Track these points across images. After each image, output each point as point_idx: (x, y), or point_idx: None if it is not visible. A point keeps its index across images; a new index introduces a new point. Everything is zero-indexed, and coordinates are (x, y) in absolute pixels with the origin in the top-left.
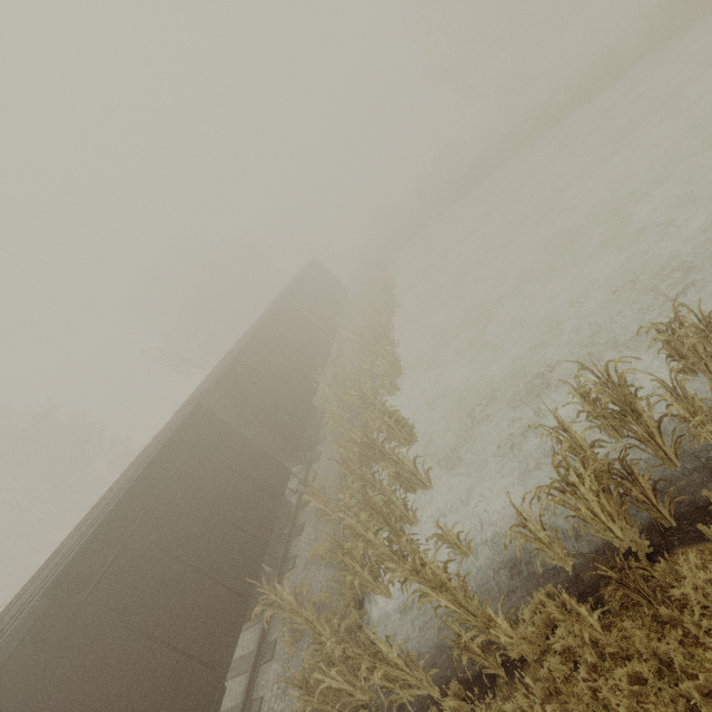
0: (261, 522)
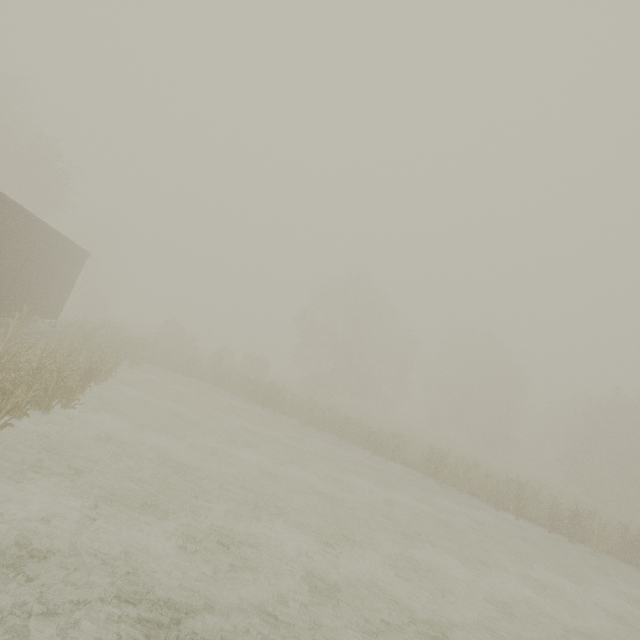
0: None
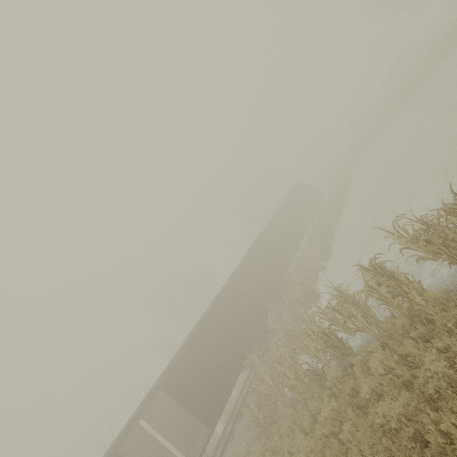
0: (253, 330)
